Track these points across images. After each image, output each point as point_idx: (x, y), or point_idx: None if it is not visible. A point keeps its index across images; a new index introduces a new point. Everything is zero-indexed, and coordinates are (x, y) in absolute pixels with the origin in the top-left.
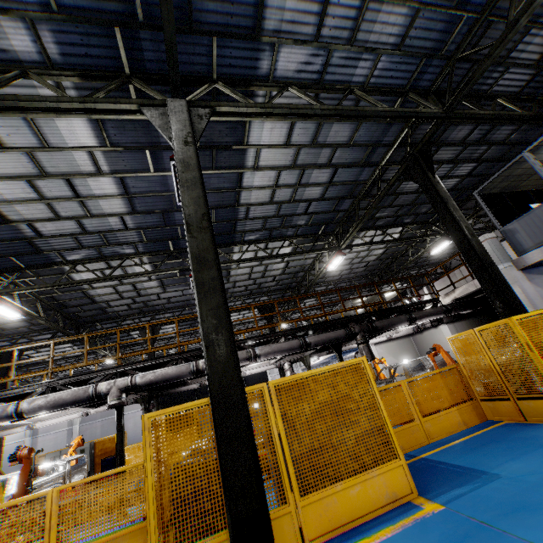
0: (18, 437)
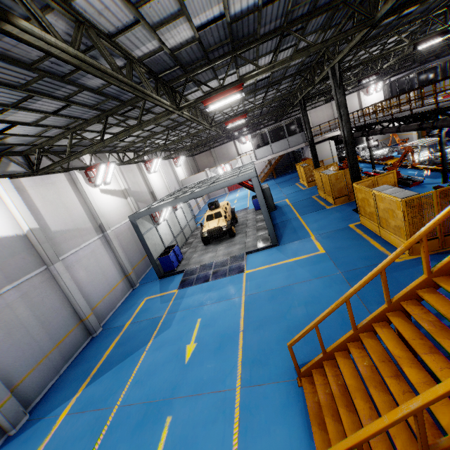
0: None
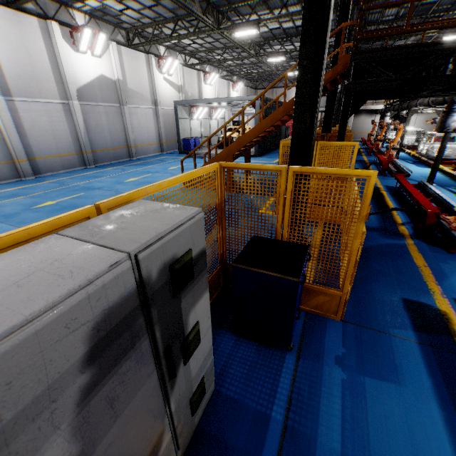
0: None
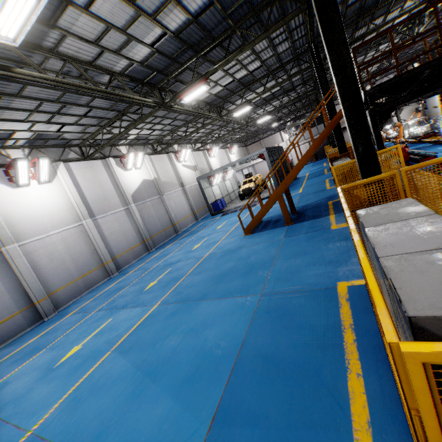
0: (69, 221)
